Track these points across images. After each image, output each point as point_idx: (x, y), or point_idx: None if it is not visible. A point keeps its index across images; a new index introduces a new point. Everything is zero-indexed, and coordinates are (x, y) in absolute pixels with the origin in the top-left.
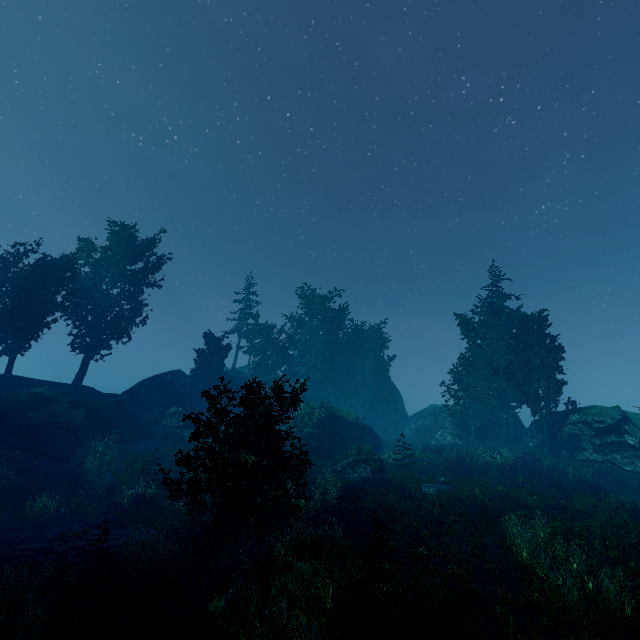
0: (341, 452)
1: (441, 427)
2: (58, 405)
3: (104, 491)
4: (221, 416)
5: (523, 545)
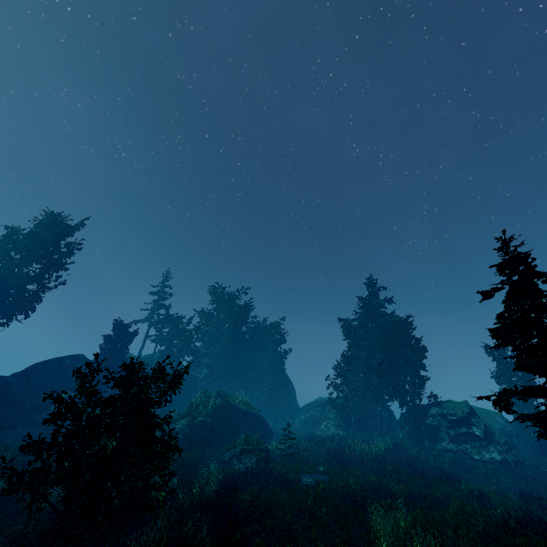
0: (231, 442)
1: (326, 418)
2: None
3: None
4: (87, 395)
5: (385, 537)
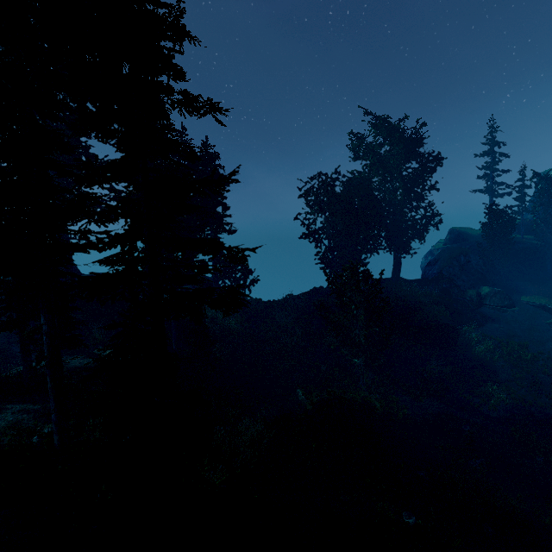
0: None
1: None
2: (424, 307)
3: (529, 383)
4: None
5: None
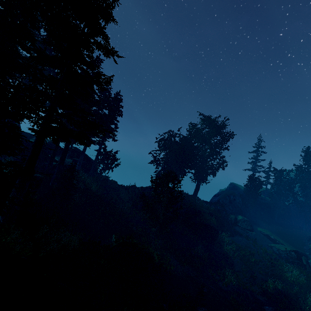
0: None
1: None
2: (204, 214)
3: (249, 275)
4: None
5: None
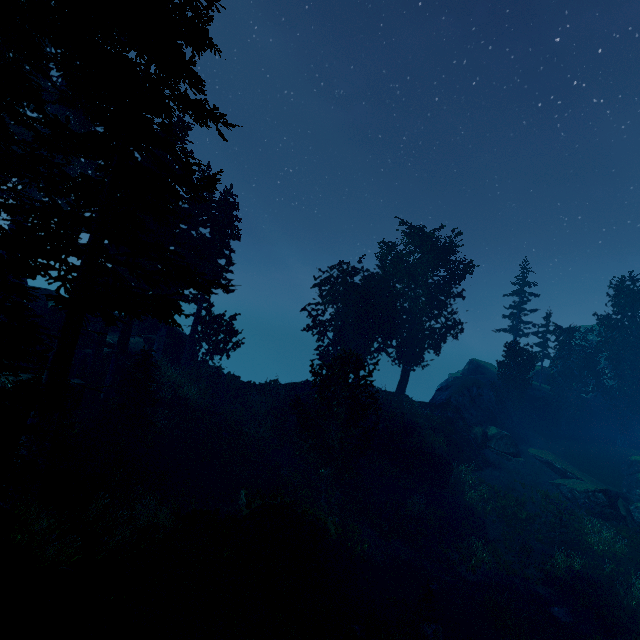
0: None
1: None
2: (421, 430)
3: (518, 547)
4: None
5: None
